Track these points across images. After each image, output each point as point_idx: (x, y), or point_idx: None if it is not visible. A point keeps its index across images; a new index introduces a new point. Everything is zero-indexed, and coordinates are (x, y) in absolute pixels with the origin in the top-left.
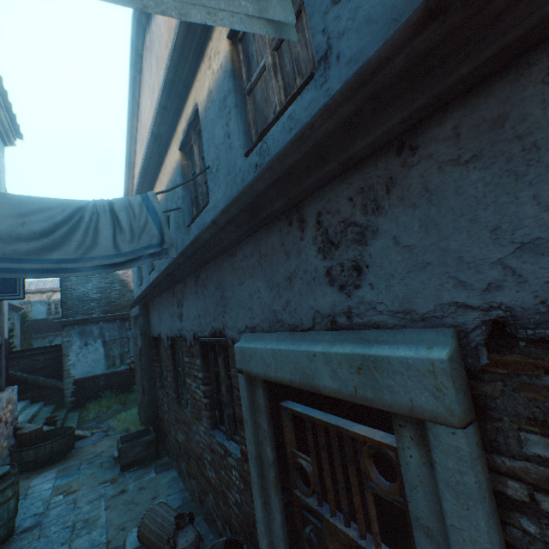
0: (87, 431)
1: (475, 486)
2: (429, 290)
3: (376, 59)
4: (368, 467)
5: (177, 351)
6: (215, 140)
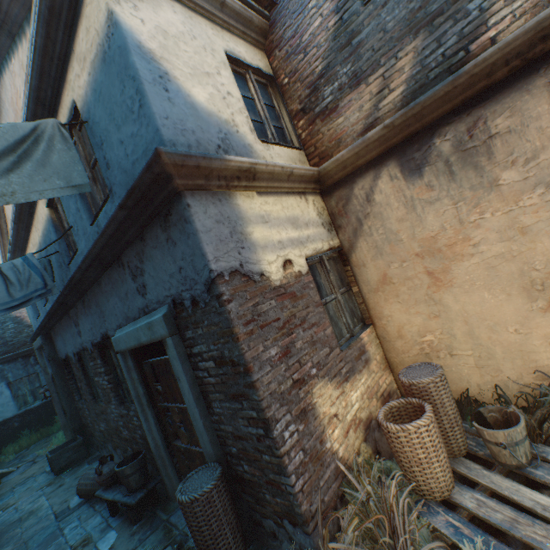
0: (11, 467)
1: (177, 353)
2: (161, 292)
3: (115, 215)
4: (173, 371)
5: (85, 362)
6: (72, 210)
